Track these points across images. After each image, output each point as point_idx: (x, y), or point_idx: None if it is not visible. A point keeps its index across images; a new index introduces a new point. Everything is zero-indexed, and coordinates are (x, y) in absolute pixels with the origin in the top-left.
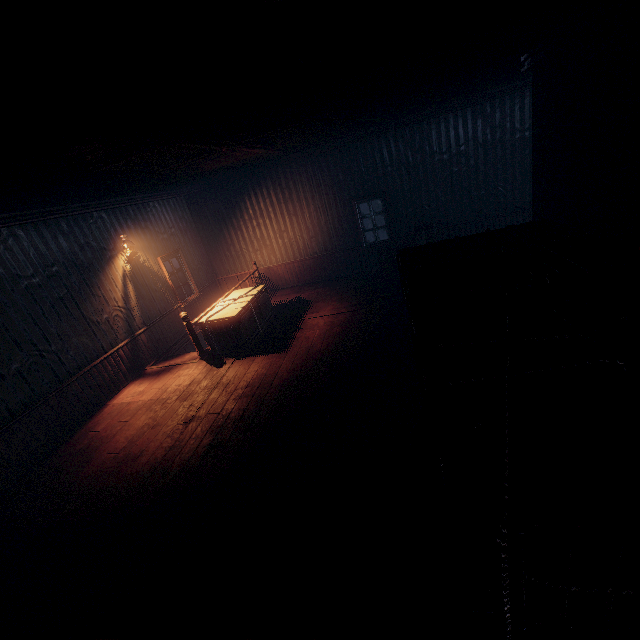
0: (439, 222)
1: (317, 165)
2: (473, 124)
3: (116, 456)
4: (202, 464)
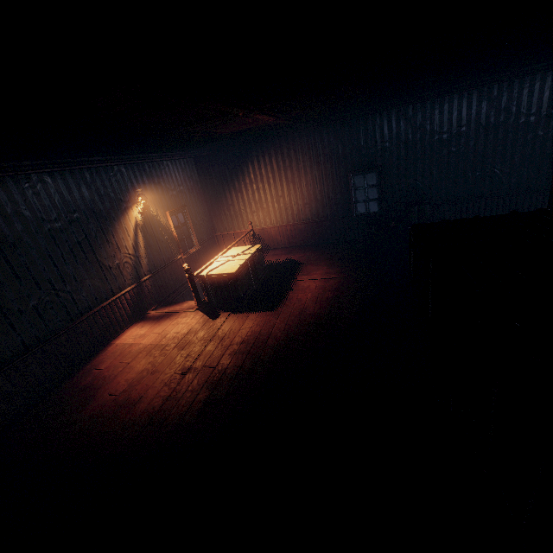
0: (430, 199)
1: (319, 137)
2: (477, 106)
3: (116, 399)
4: (198, 421)
